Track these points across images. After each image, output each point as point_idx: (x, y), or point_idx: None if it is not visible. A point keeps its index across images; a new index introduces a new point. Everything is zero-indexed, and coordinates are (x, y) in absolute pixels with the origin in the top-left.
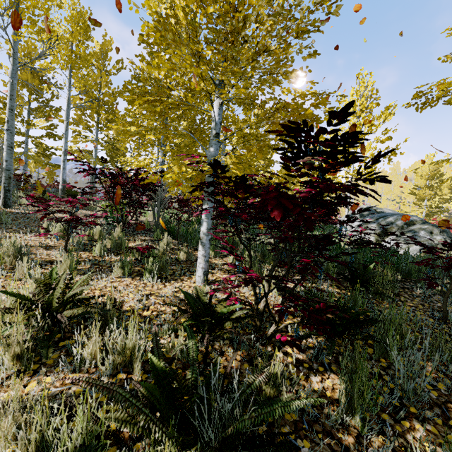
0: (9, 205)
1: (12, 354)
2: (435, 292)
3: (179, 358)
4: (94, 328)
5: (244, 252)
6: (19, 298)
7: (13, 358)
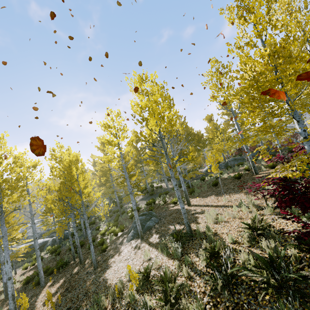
0: (257, 173)
1: (246, 240)
2: None
3: (297, 260)
4: (262, 238)
5: None
6: (246, 224)
7: (247, 241)
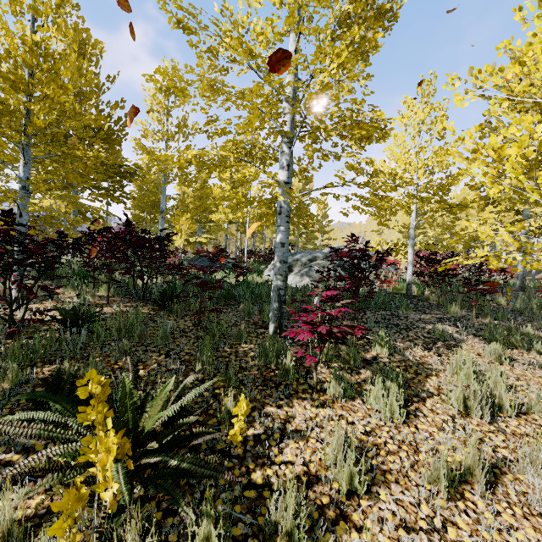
0: None
1: None
2: (240, 310)
3: None
4: None
5: (99, 287)
6: None
7: None
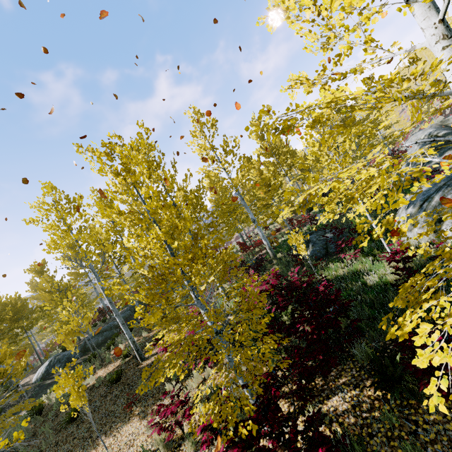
0: (143, 358)
1: None
2: None
3: None
4: None
5: None
6: None
7: None
